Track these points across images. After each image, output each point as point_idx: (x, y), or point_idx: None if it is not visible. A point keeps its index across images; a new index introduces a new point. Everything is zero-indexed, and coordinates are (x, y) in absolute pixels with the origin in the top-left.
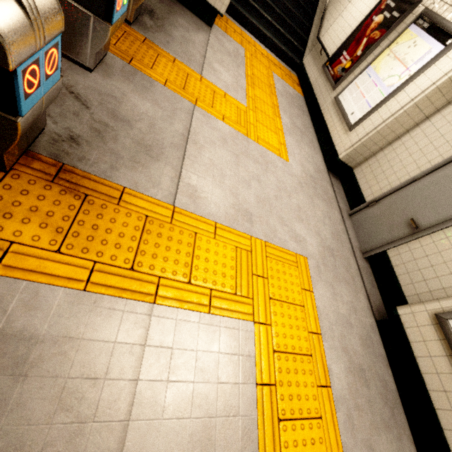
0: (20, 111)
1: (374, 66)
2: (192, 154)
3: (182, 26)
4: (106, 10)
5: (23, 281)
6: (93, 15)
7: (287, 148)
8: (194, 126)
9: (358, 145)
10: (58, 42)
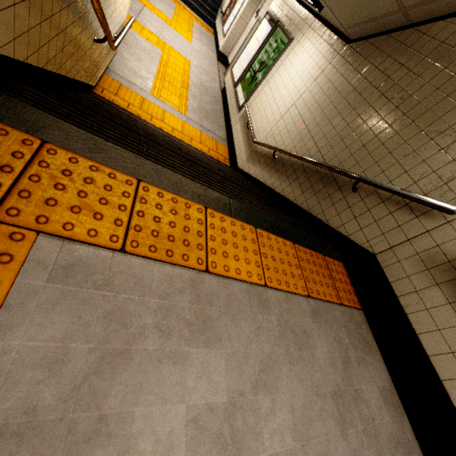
0: None
1: (234, 9)
2: (143, 16)
3: None
4: None
5: None
6: None
7: (192, 41)
8: (144, 11)
9: (225, 41)
10: None
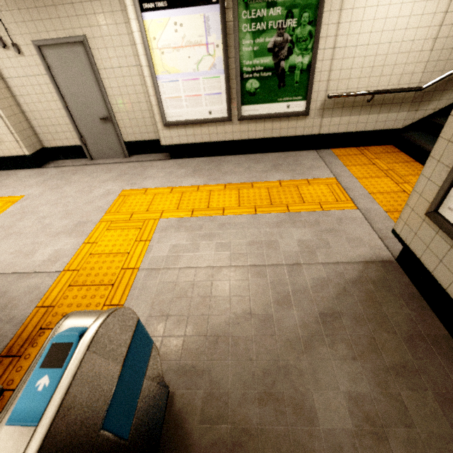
0: None
1: None
2: (1, 268)
3: None
4: None
5: None
6: None
7: (5, 196)
8: None
9: (18, 136)
10: None
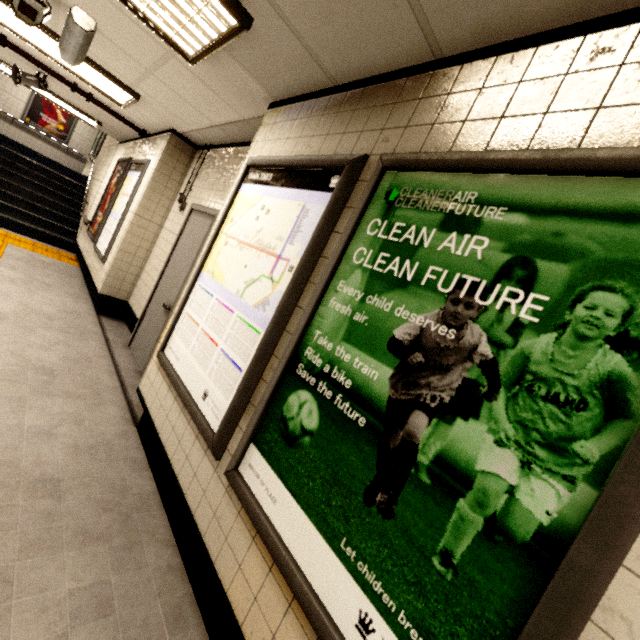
0: None
1: (114, 208)
2: None
3: None
4: None
5: None
6: None
7: None
8: None
9: (109, 270)
10: None
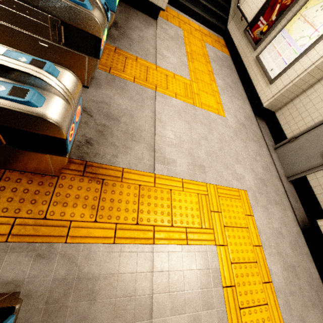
0: (67, 151)
1: (287, 28)
2: (159, 131)
3: (137, 27)
4: (95, 52)
5: (81, 244)
6: (87, 56)
7: (223, 106)
8: (157, 108)
9: (278, 96)
10: (80, 101)
